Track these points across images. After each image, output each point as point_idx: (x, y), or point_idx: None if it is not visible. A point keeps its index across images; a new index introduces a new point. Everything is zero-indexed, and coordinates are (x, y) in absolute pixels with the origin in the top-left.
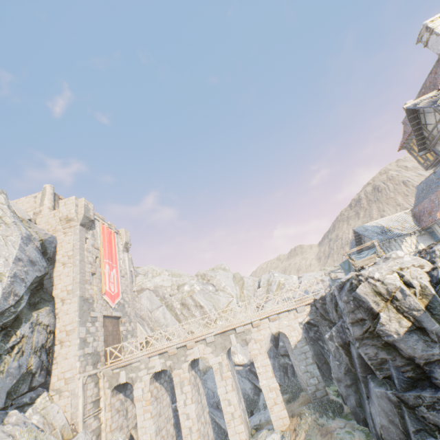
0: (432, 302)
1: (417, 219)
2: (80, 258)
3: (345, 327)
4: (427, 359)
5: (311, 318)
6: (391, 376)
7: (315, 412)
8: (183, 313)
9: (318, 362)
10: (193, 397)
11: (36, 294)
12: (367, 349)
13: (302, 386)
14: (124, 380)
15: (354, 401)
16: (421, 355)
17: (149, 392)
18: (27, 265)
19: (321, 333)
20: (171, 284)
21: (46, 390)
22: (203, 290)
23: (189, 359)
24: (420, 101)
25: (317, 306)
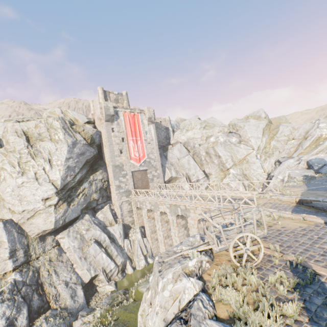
0: None
1: None
2: (109, 143)
3: None
4: None
5: None
6: None
7: None
8: (206, 160)
9: None
10: (163, 228)
11: (96, 164)
12: None
13: None
14: (139, 206)
15: None
16: None
17: (147, 216)
18: (77, 158)
19: None
20: (201, 136)
21: (111, 202)
22: (225, 142)
23: (160, 210)
24: None
25: None
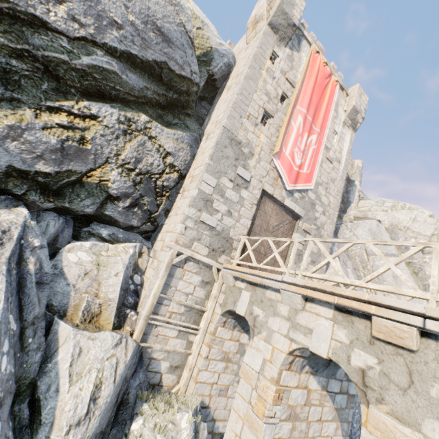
0: None
1: None
2: (248, 72)
3: None
4: None
5: None
6: None
7: None
8: None
9: None
10: None
11: (180, 116)
12: None
13: None
14: (242, 311)
15: None
16: None
17: (272, 386)
18: (140, 18)
19: None
20: (430, 234)
21: (147, 245)
22: None
23: None
24: None
25: None
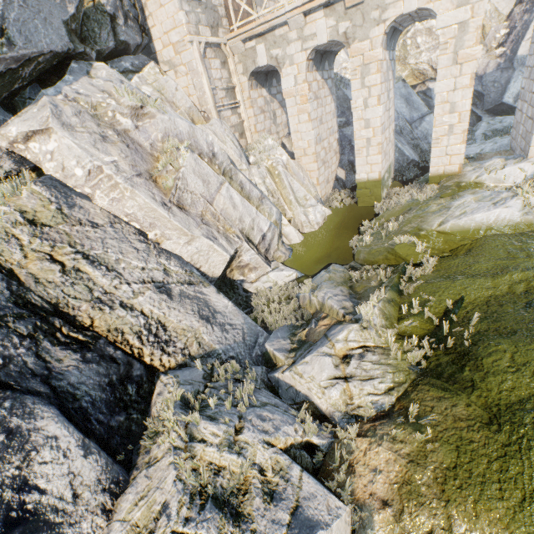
0: None
1: None
2: None
3: None
4: None
5: None
6: None
7: None
8: None
9: None
10: (381, 96)
11: None
12: None
13: None
14: (264, 62)
15: None
16: None
17: (305, 84)
18: None
19: None
20: None
21: (154, 63)
22: None
23: (388, 18)
24: None
25: None
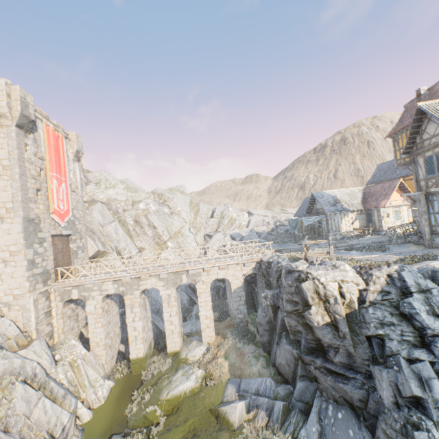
0: (352, 313)
1: (365, 199)
2: (19, 171)
3: (280, 297)
4: (329, 344)
5: (253, 272)
6: (300, 341)
7: (236, 338)
8: (136, 230)
9: (247, 297)
10: (141, 315)
11: None
12: (291, 320)
13: (230, 313)
14: (77, 297)
15: (266, 339)
16: (326, 341)
17: (101, 309)
18: None
19: (256, 280)
20: (126, 199)
21: None
22: (158, 211)
23: (141, 288)
24: (434, 104)
25: (263, 267)
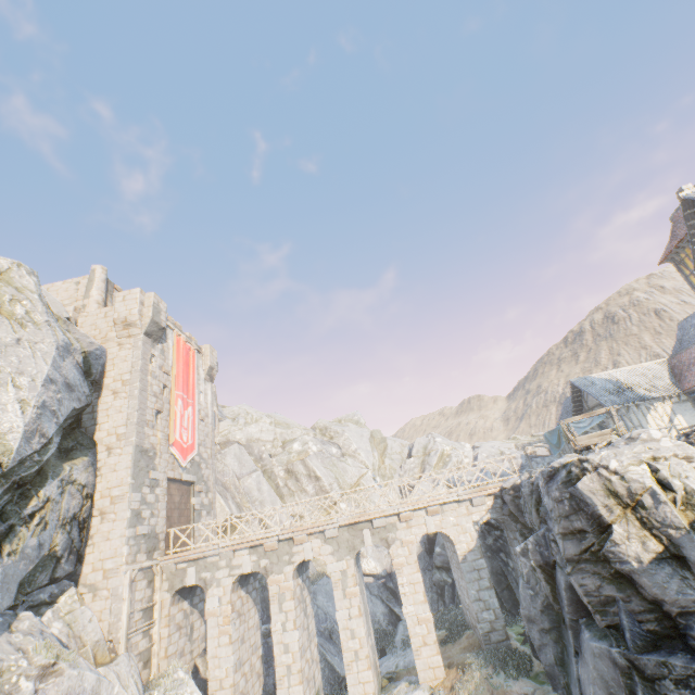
0: None
1: (677, 376)
2: (140, 385)
3: (550, 539)
4: (684, 606)
5: (493, 517)
6: (620, 625)
7: (488, 665)
8: (289, 486)
9: (496, 586)
10: (297, 619)
11: (70, 436)
12: (584, 578)
13: (468, 621)
14: (193, 581)
15: (552, 655)
16: (674, 600)
17: (230, 605)
18: (61, 389)
19: (506, 541)
20: (273, 439)
21: (74, 585)
22: (322, 452)
23: (296, 561)
24: None
25: (506, 499)
